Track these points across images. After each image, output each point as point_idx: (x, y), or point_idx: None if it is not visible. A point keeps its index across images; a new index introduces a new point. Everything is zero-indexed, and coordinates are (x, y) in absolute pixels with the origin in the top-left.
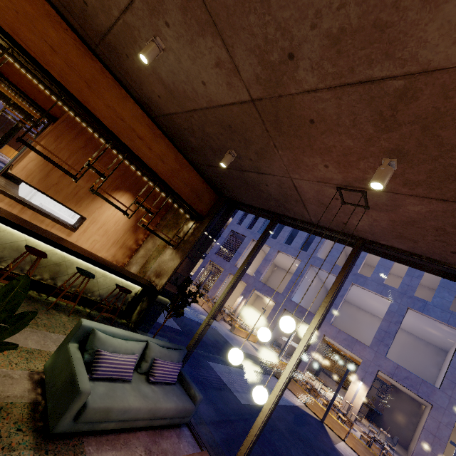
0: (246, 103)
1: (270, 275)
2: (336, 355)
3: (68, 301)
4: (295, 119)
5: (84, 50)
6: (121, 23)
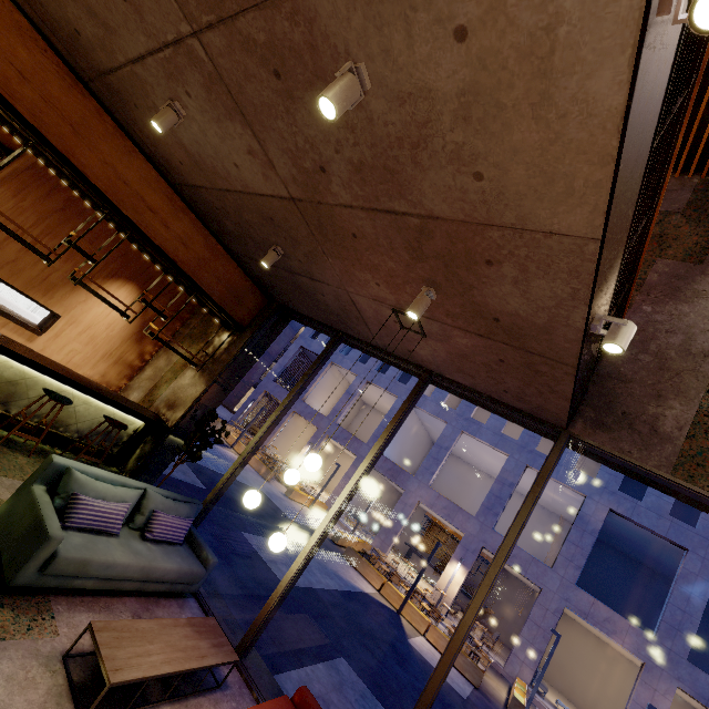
0: (286, 200)
1: (355, 416)
2: (436, 531)
3: (29, 435)
4: (338, 229)
5: (71, 81)
6: (128, 70)
